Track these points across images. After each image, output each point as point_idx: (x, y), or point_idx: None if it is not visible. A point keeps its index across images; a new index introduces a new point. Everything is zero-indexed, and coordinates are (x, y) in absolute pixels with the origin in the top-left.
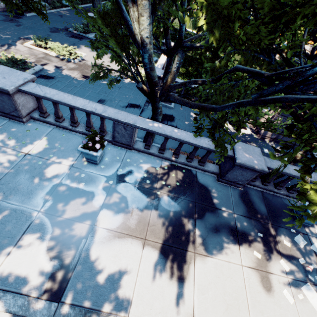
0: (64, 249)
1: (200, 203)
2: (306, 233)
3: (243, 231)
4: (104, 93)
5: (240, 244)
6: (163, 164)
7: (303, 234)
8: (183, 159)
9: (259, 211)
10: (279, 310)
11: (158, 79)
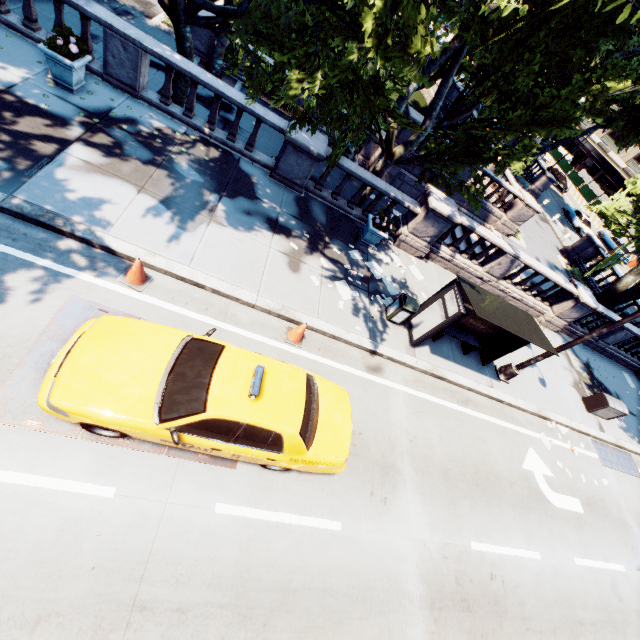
0: (16, 157)
1: (234, 186)
2: (367, 253)
3: (286, 226)
4: (98, 26)
5: (276, 234)
6: (189, 133)
7: (363, 252)
8: (222, 135)
9: (316, 219)
10: (299, 285)
11: (210, 31)
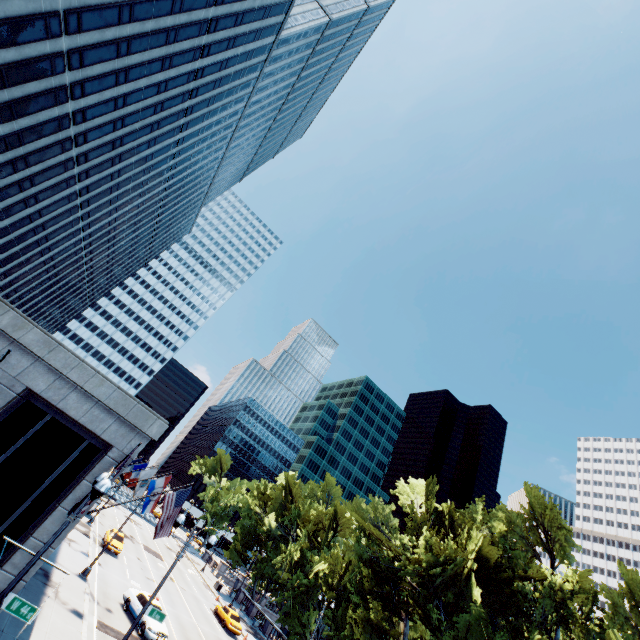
0: None
1: None
2: None
3: None
4: None
5: None
6: None
7: None
8: None
9: None
10: None
11: None
